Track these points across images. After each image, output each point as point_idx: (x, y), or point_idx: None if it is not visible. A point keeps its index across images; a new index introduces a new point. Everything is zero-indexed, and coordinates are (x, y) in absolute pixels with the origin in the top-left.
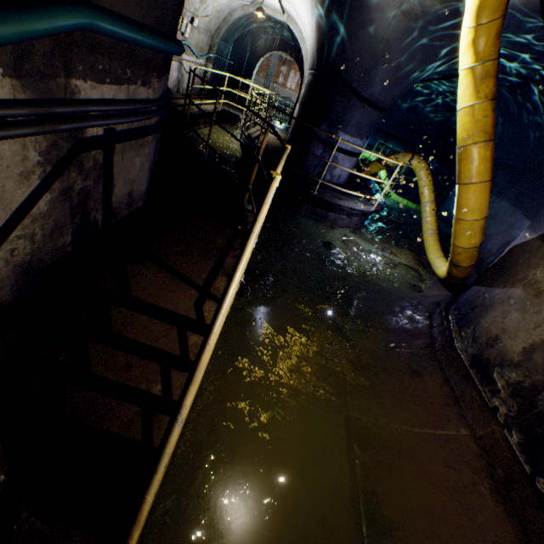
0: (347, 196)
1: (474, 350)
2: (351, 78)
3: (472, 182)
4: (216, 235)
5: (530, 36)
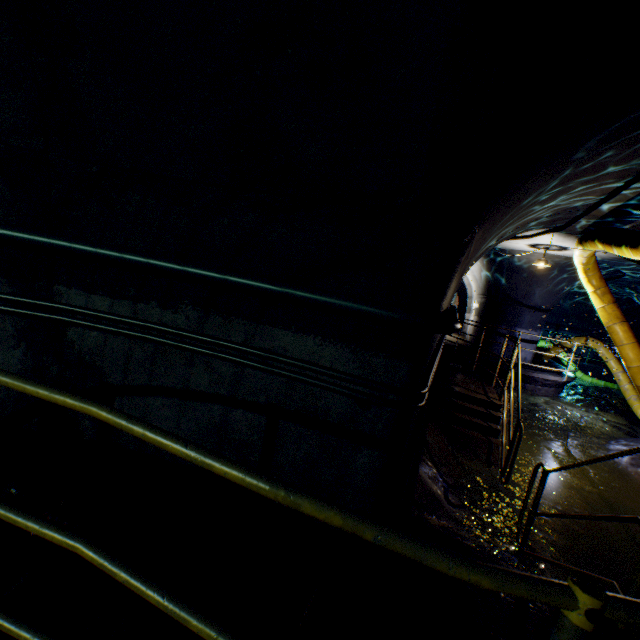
0: (537, 371)
1: None
2: (516, 297)
3: (623, 343)
4: (472, 381)
5: (632, 266)
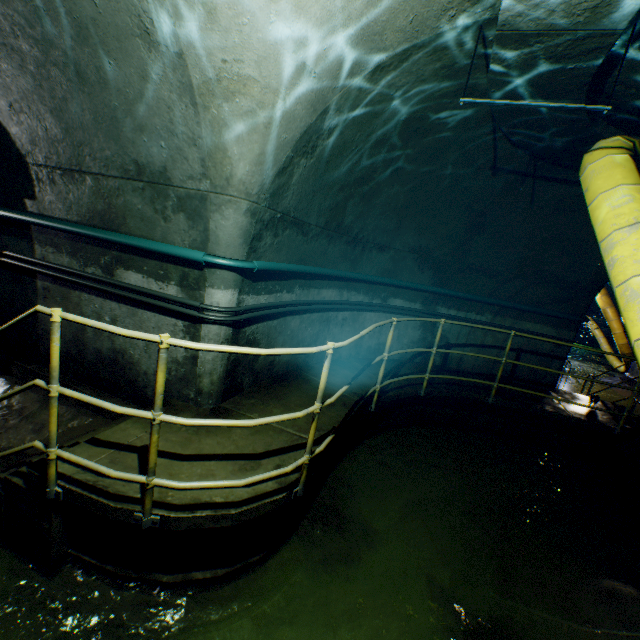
0: None
1: (637, 374)
2: None
3: (611, 319)
4: None
5: None
